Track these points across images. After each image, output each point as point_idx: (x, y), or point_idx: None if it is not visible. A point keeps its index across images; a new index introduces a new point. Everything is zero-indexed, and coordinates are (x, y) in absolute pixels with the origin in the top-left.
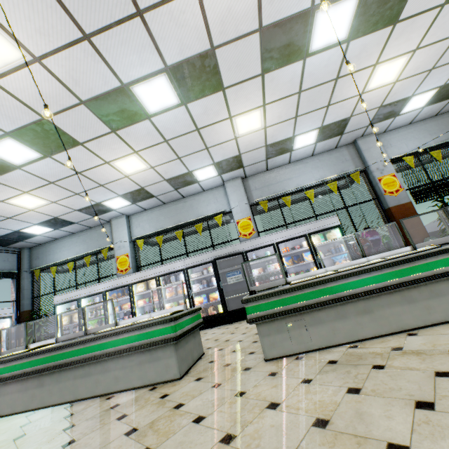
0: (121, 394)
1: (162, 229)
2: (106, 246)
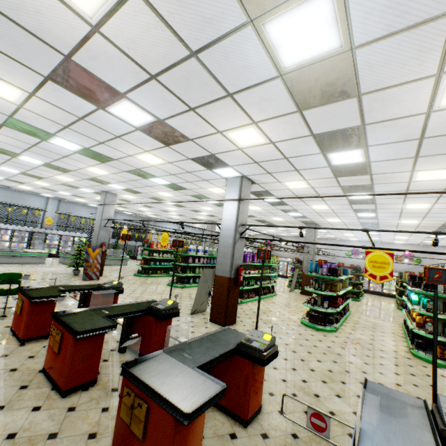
0: (30, 264)
1: None
2: None
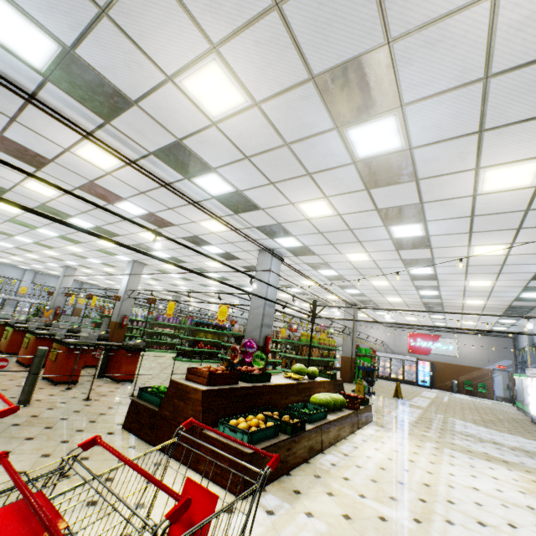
0: None
1: None
2: None
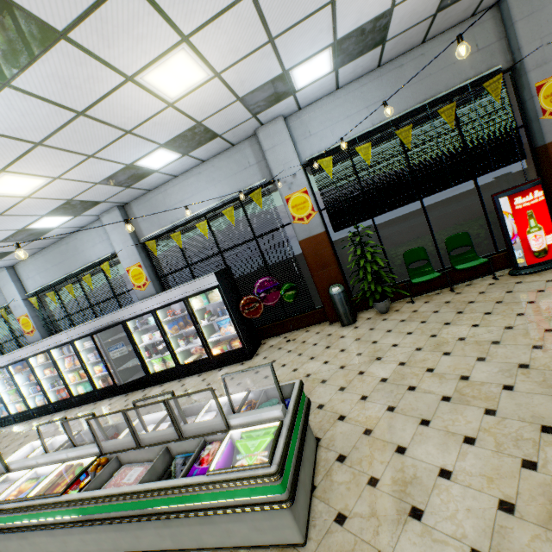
0: None
1: (52, 282)
2: (3, 305)
